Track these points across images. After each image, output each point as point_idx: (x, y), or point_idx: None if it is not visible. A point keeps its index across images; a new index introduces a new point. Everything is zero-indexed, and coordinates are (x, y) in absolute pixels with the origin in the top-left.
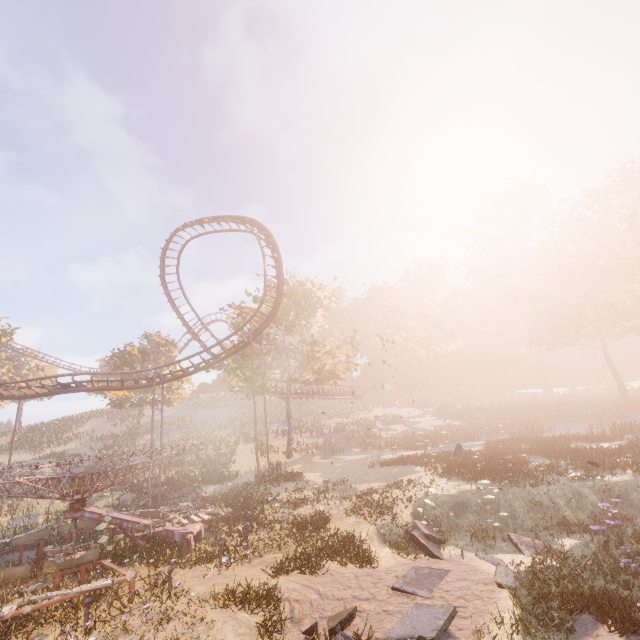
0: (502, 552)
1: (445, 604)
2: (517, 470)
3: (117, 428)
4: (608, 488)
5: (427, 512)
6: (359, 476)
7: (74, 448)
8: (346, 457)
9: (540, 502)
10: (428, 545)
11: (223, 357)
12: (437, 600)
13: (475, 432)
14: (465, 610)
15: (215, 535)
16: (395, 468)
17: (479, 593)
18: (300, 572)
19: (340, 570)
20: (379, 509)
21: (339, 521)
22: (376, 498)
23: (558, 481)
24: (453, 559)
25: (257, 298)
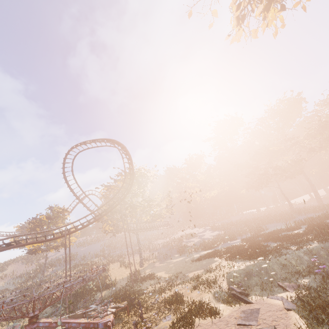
0: (279, 293)
1: (268, 326)
2: (267, 250)
3: (29, 267)
4: (310, 251)
5: (234, 280)
6: (186, 269)
7: (1, 286)
8: (173, 260)
9: (284, 264)
10: (243, 297)
11: (104, 214)
12: (263, 325)
13: (234, 235)
14: (279, 326)
15: (120, 320)
16: (204, 261)
17: (280, 316)
18: (183, 328)
19: (203, 322)
20: (209, 284)
21: (188, 296)
22: (205, 278)
23: (288, 252)
24: (258, 302)
25: (116, 180)
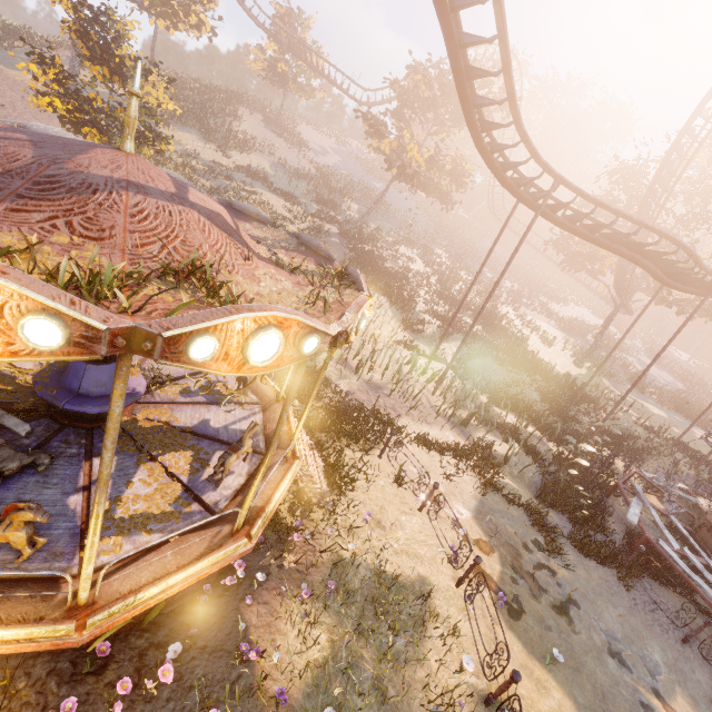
0: None
1: None
2: None
3: (293, 156)
4: None
5: None
6: None
7: (273, 175)
8: (641, 402)
9: None
10: None
11: None
12: None
13: None
14: None
15: None
16: None
17: None
18: None
19: None
20: None
21: None
22: None
23: None
24: None
25: None
